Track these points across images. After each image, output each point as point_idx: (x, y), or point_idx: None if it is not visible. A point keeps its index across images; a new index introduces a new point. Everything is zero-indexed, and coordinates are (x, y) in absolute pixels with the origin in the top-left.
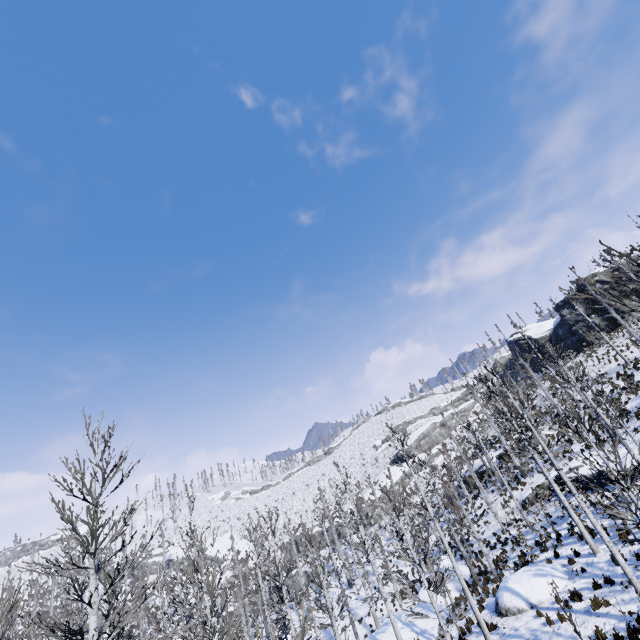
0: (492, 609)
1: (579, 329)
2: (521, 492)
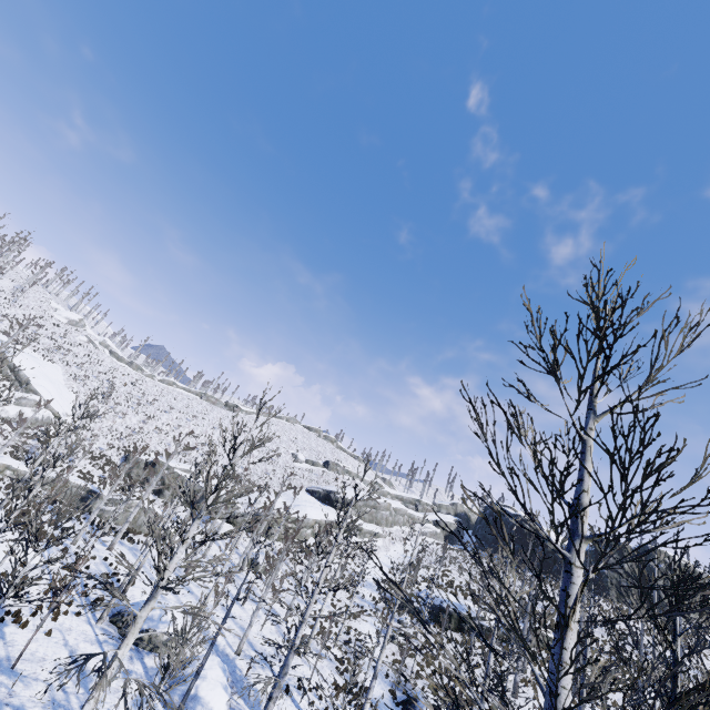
0: None
1: (610, 577)
2: None
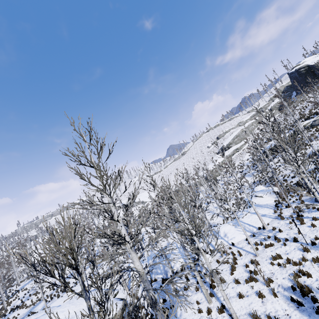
0: (311, 201)
1: None
2: (309, 149)
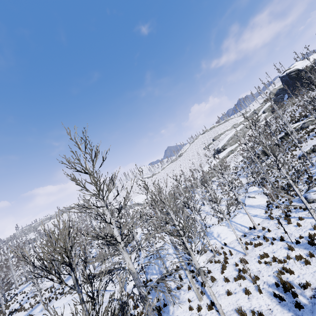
0: (299, 201)
1: None
2: (299, 151)
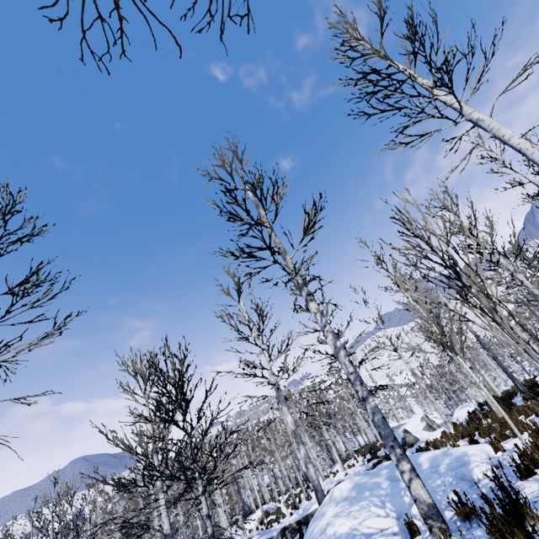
0: None
1: None
2: None
